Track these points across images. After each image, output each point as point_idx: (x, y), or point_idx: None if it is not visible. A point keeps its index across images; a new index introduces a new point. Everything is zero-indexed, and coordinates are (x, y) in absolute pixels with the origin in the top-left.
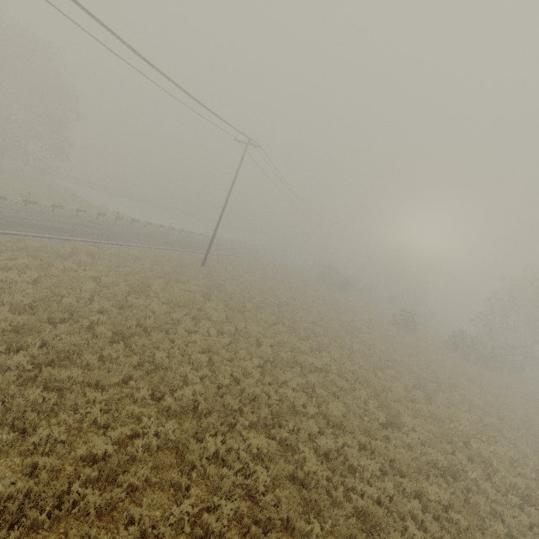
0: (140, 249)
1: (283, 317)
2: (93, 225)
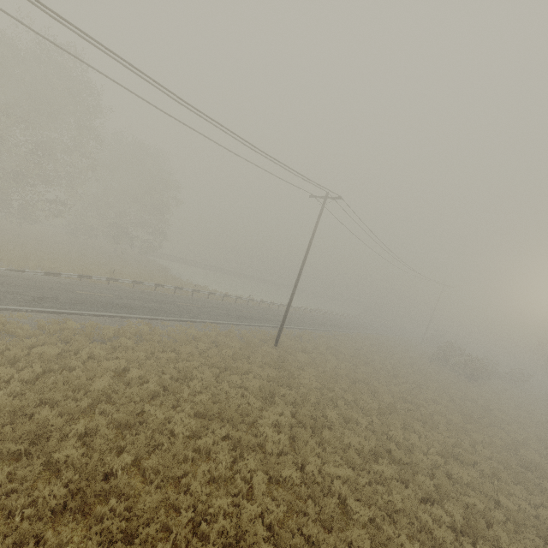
0: (204, 326)
1: (388, 442)
2: (164, 299)
